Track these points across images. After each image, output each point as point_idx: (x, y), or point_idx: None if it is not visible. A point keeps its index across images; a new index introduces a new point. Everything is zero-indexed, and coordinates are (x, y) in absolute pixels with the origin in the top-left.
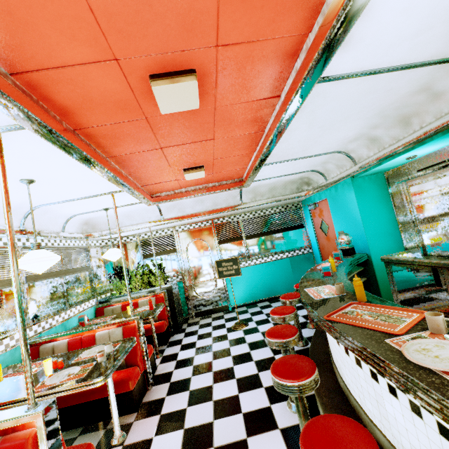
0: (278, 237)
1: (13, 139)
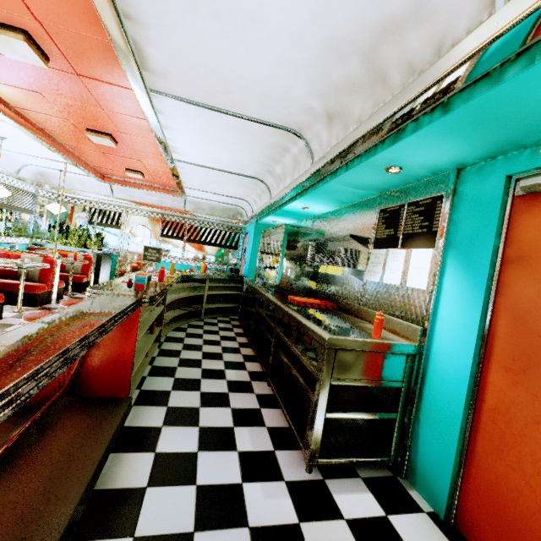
0: (214, 250)
1: (4, 123)
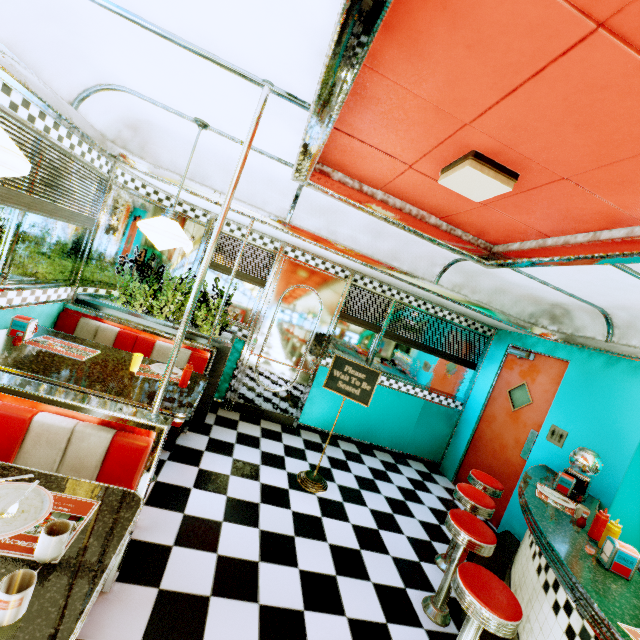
0: (430, 361)
1: None
